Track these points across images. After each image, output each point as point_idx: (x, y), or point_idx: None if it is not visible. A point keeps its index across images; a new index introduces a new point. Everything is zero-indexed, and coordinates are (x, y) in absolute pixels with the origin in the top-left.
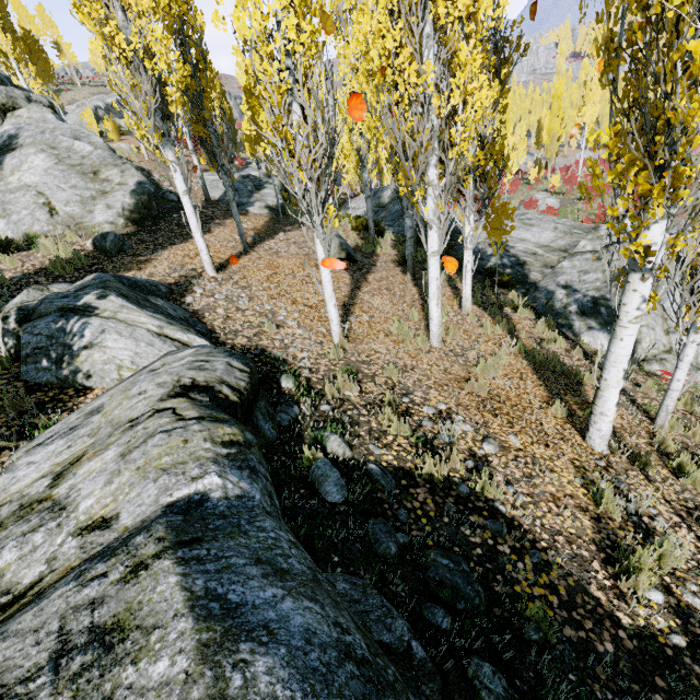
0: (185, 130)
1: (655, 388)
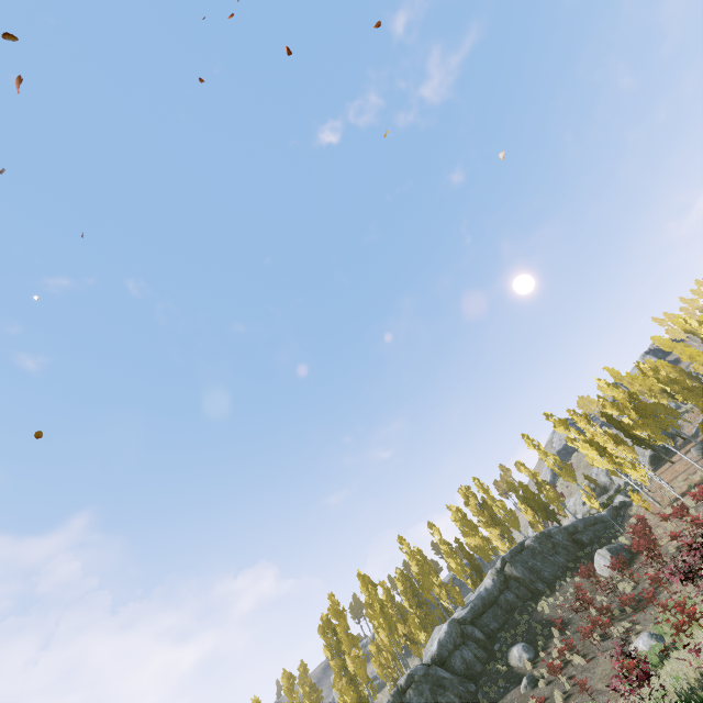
0: None
1: None
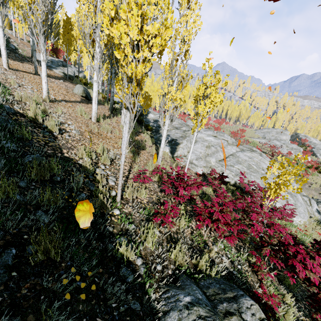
0: (8, 2)
1: (172, 161)
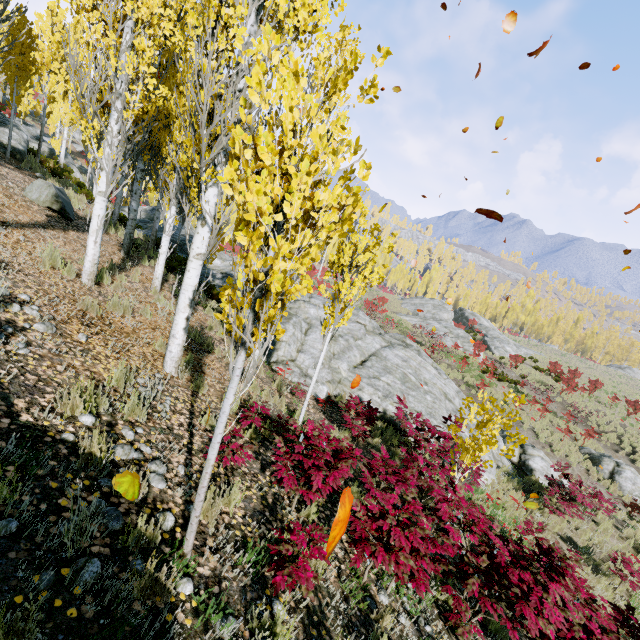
0: None
1: (269, 376)
